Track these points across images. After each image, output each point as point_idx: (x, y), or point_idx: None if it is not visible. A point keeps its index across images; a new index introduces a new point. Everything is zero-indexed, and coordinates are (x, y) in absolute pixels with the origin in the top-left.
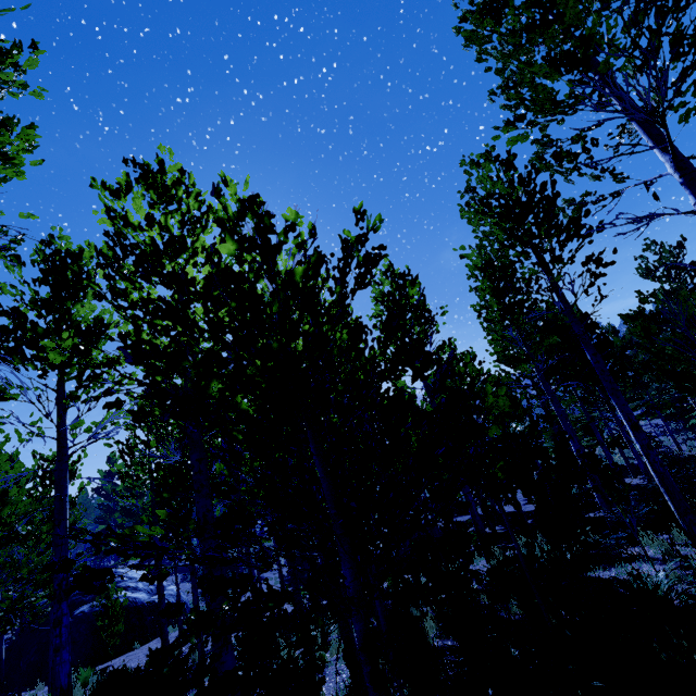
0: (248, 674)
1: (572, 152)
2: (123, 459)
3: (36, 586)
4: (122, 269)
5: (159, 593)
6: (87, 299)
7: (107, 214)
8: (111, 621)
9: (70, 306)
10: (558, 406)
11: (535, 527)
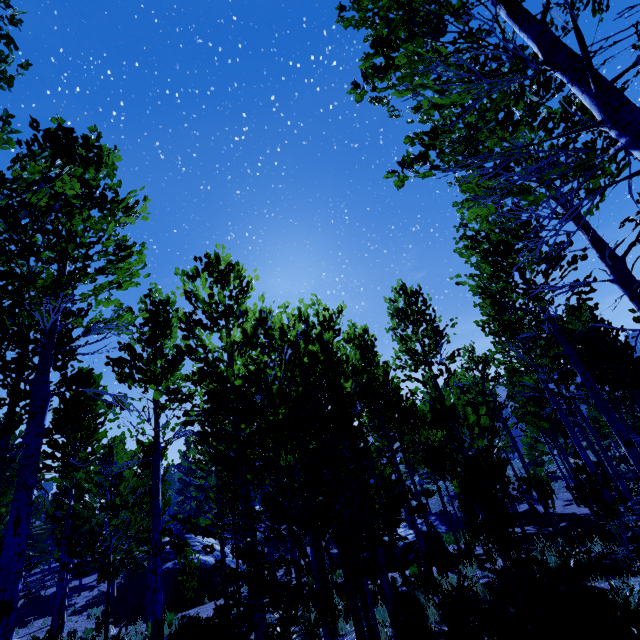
0: (284, 631)
1: (513, 229)
2: (196, 448)
3: (139, 543)
4: (194, 335)
5: (222, 558)
6: (172, 334)
7: (185, 294)
8: (188, 577)
9: (161, 340)
10: (564, 415)
11: (565, 531)
